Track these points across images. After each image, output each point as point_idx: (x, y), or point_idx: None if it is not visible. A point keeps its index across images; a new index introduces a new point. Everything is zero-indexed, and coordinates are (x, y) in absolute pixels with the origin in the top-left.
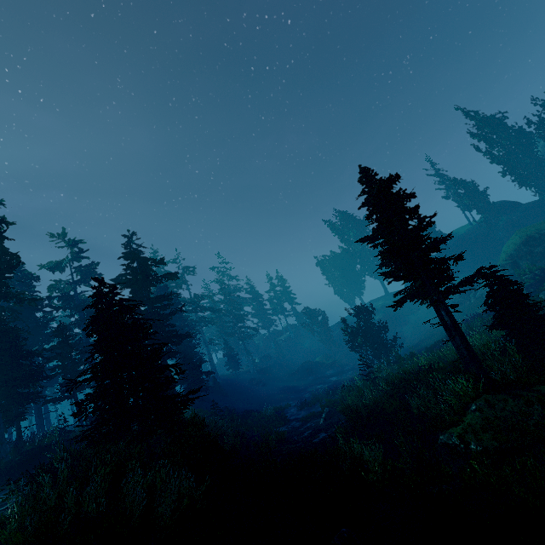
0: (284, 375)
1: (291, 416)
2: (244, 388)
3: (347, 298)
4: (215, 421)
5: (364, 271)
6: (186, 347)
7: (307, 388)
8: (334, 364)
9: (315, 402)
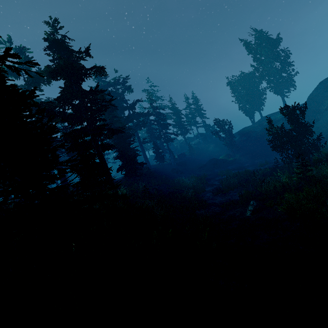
0: (196, 167)
1: (208, 200)
2: (168, 175)
3: (248, 113)
4: (145, 204)
5: (268, 88)
6: (123, 144)
7: (215, 177)
8: (234, 161)
9: (228, 190)
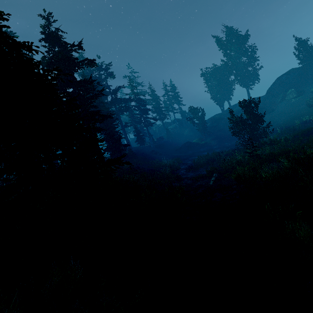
0: (172, 149)
1: (182, 175)
2: (148, 156)
3: (219, 102)
4: (132, 178)
5: (236, 80)
6: (109, 127)
7: (189, 158)
8: (205, 144)
9: (198, 167)
